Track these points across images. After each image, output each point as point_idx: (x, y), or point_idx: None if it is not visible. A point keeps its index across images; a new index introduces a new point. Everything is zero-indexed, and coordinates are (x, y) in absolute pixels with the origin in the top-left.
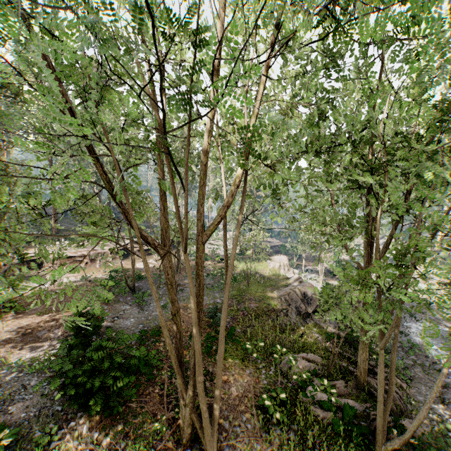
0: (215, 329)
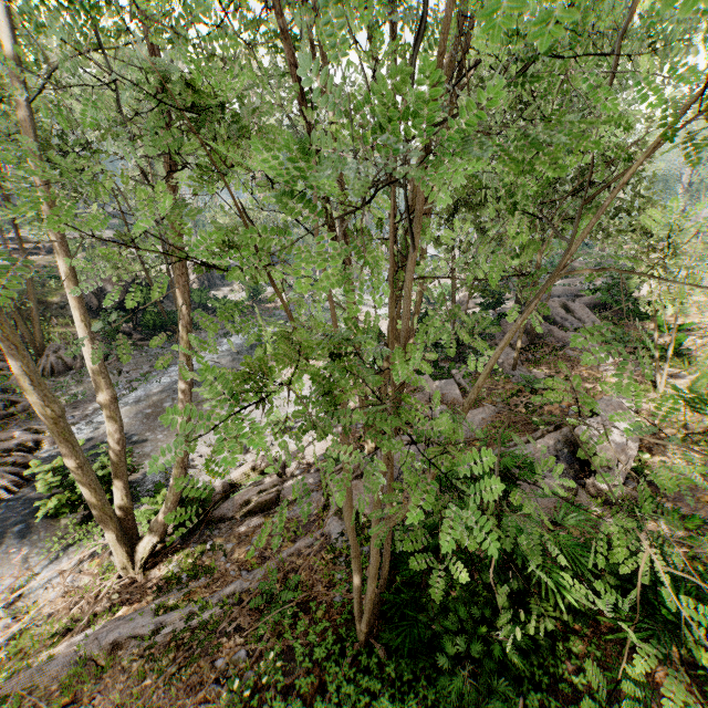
0: None
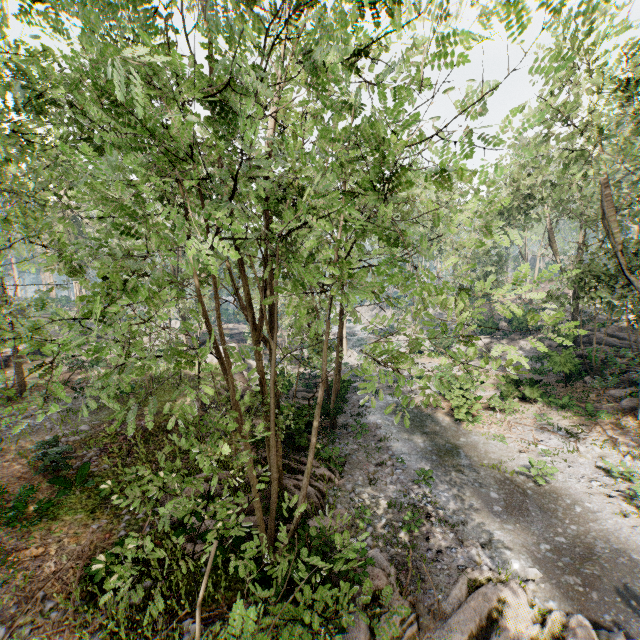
0: (54, 475)
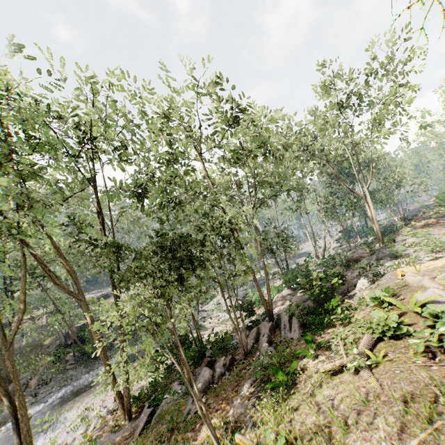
0: None
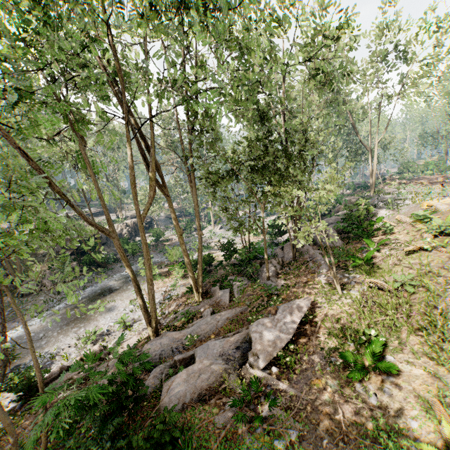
0: None
